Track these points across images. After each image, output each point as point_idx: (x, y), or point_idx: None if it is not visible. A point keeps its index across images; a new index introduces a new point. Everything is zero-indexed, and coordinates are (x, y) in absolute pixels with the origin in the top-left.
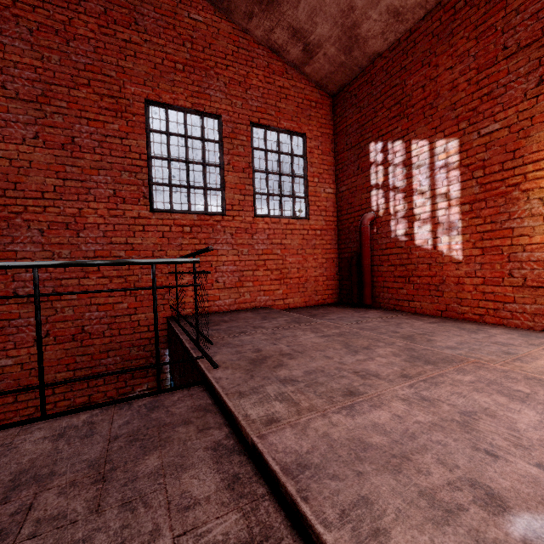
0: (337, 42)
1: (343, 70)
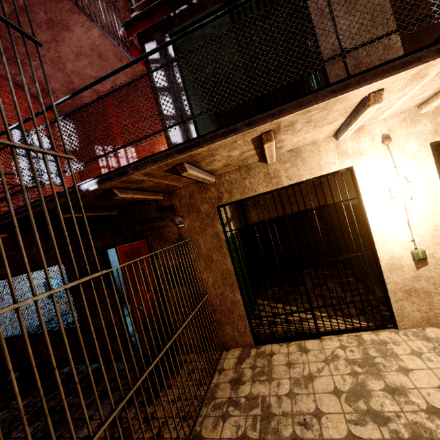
0: (65, 93)
1: (70, 107)
